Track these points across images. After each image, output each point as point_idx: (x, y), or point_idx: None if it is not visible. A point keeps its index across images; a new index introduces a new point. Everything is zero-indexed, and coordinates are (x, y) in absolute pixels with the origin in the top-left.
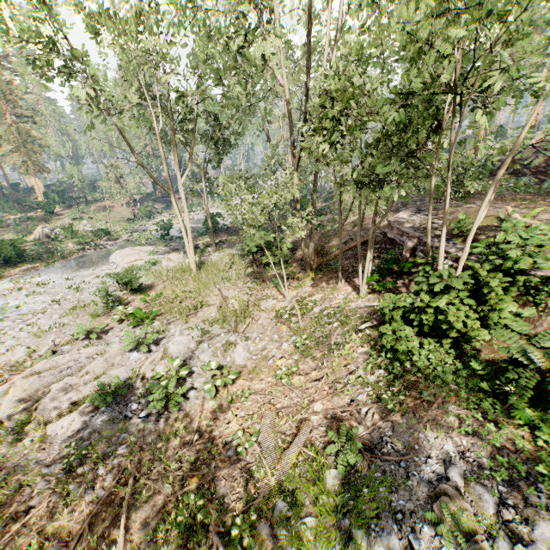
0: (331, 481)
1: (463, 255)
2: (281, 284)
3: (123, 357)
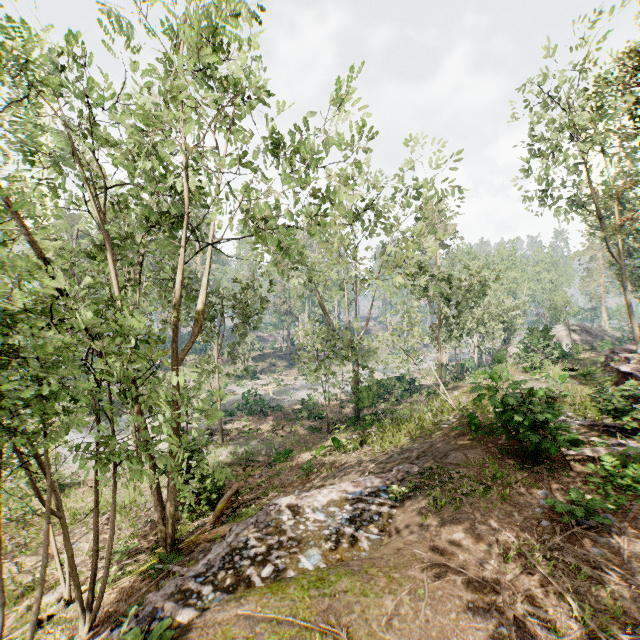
0: None
1: None
2: (59, 571)
3: None
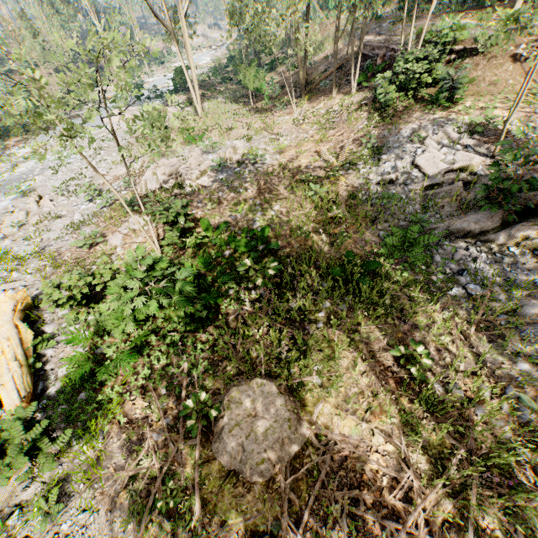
0: (366, 153)
1: (422, 37)
2: (291, 102)
3: (203, 158)
